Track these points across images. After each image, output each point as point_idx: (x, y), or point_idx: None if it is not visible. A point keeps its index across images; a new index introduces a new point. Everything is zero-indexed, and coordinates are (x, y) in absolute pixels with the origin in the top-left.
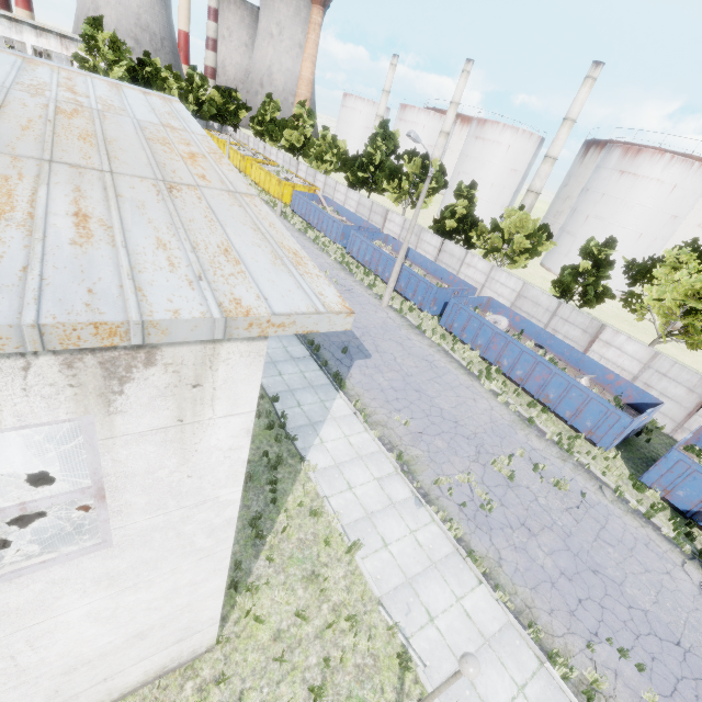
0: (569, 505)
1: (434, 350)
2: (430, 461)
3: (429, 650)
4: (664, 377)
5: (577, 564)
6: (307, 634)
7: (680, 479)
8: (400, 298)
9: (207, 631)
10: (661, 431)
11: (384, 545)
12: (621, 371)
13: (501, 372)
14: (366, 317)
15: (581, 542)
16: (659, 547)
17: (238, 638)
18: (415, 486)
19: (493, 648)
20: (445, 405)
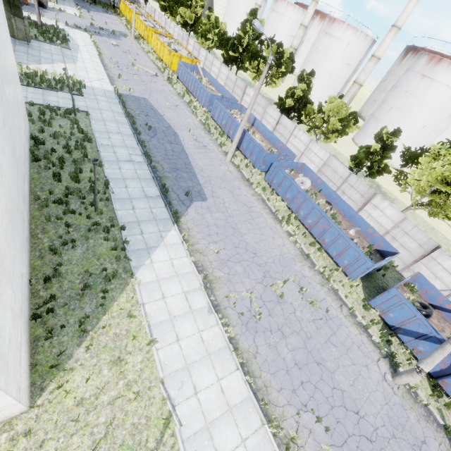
0: (316, 317)
1: (255, 198)
2: (228, 281)
3: (188, 414)
4: (405, 235)
5: (308, 358)
6: (103, 401)
7: (393, 307)
8: (242, 156)
9: (11, 408)
10: (395, 269)
11: (177, 340)
12: (379, 226)
13: (298, 219)
14: (212, 169)
15: (316, 343)
16: (367, 349)
17: (50, 403)
18: (211, 299)
19: (233, 414)
20: (251, 240)
